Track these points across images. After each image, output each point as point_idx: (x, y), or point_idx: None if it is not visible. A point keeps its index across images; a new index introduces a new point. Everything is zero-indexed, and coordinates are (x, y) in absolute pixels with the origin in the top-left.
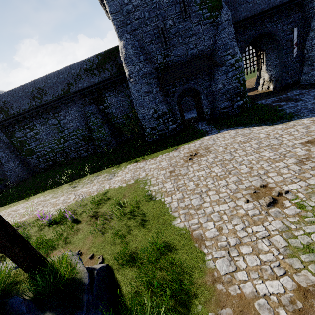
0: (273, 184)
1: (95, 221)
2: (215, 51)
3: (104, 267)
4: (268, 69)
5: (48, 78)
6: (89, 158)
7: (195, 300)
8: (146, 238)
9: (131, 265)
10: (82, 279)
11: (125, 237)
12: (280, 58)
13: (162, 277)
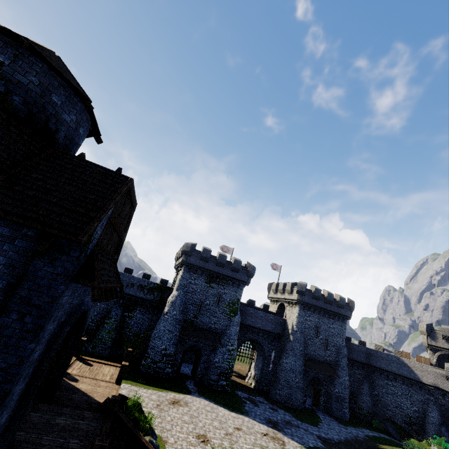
0: (209, 436)
1: None
2: (223, 334)
3: None
4: (255, 367)
5: None
6: None
7: None
8: None
9: None
10: None
11: None
12: (262, 365)
13: None
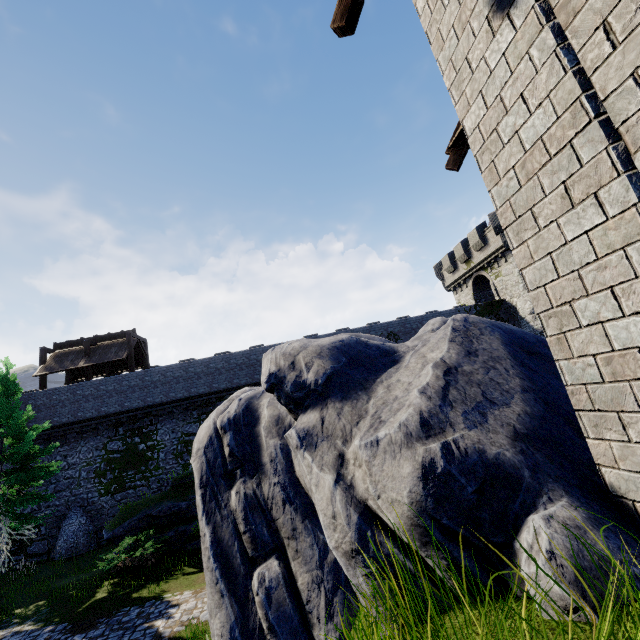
0: None
1: None
2: None
3: None
4: None
5: (407, 323)
6: None
7: None
8: None
9: None
10: None
11: None
12: None
13: None
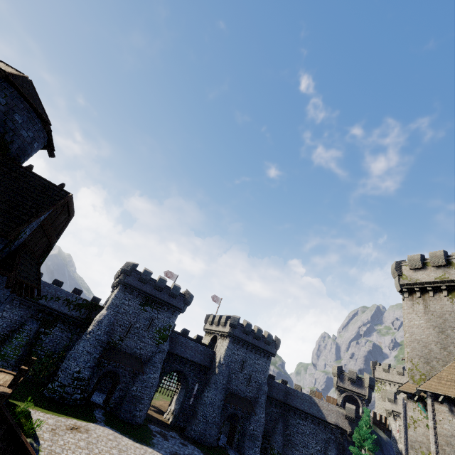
0: None
1: None
2: (148, 361)
3: None
4: (176, 401)
5: None
6: None
7: None
8: None
9: None
10: None
11: None
12: (184, 398)
13: None
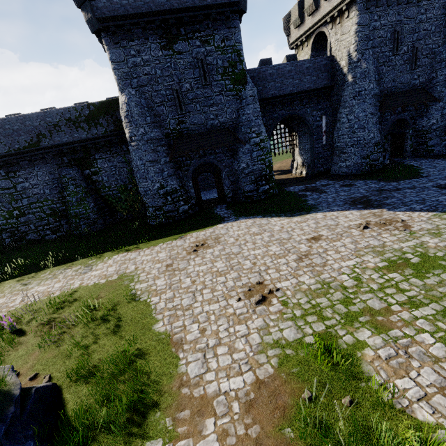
0: (269, 281)
1: (49, 331)
2: (238, 126)
3: (48, 386)
4: (301, 153)
5: (7, 123)
6: (58, 243)
7: (155, 408)
8: (115, 348)
9: (88, 381)
10: (12, 391)
11: (87, 348)
12: (311, 143)
13: (124, 389)
